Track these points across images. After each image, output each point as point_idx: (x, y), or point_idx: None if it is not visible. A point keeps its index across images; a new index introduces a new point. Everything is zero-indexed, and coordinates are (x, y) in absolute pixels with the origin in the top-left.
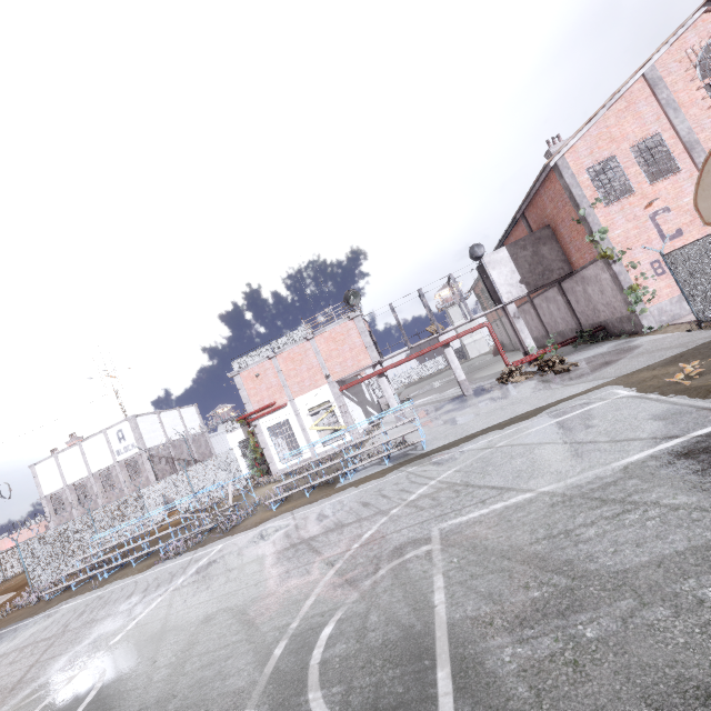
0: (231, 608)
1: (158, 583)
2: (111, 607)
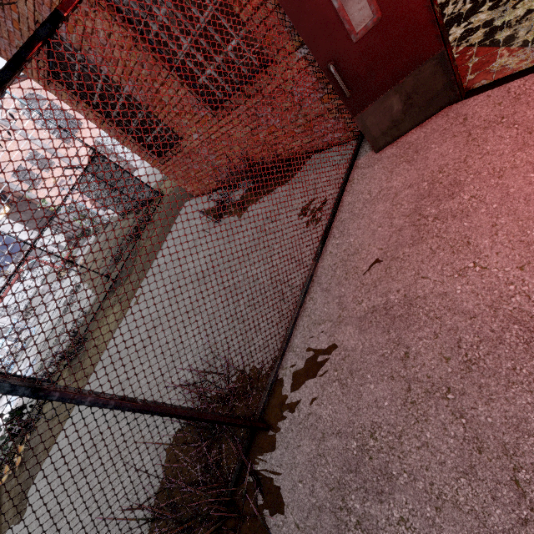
0: None
1: None
2: None
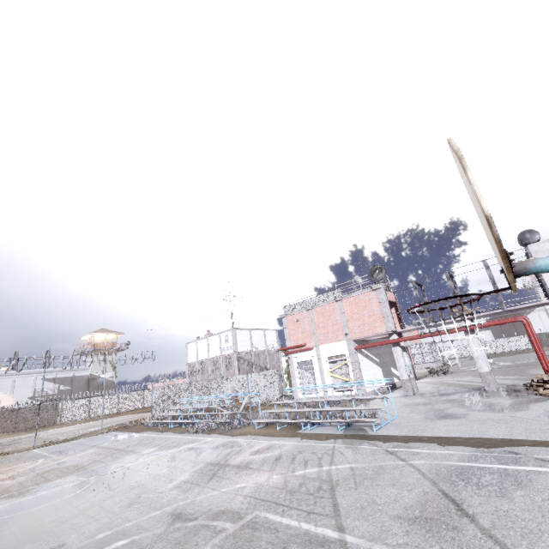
0: (145, 487)
1: (168, 446)
2: (145, 447)
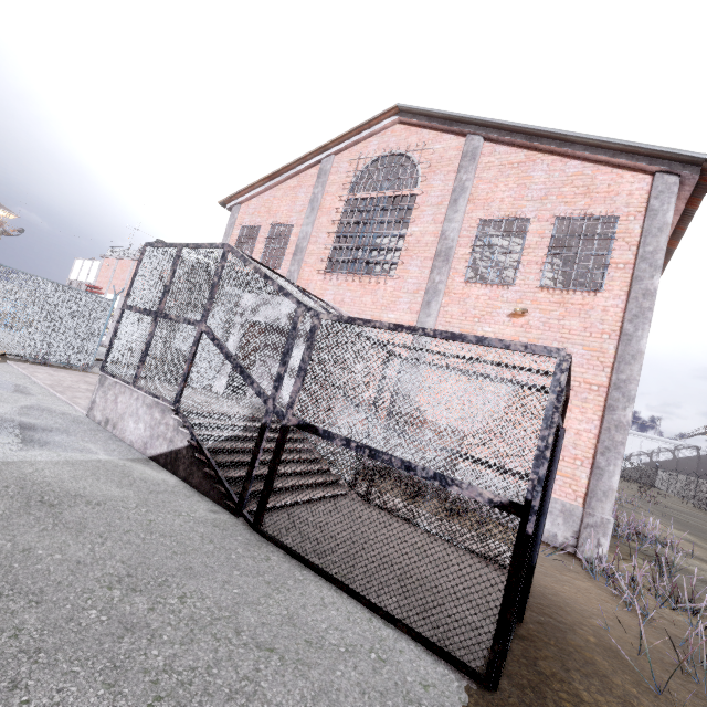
0: None
1: None
2: None
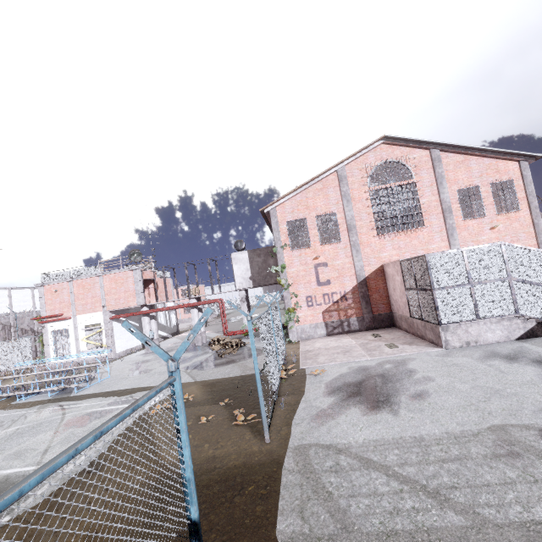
0: None
1: None
2: None
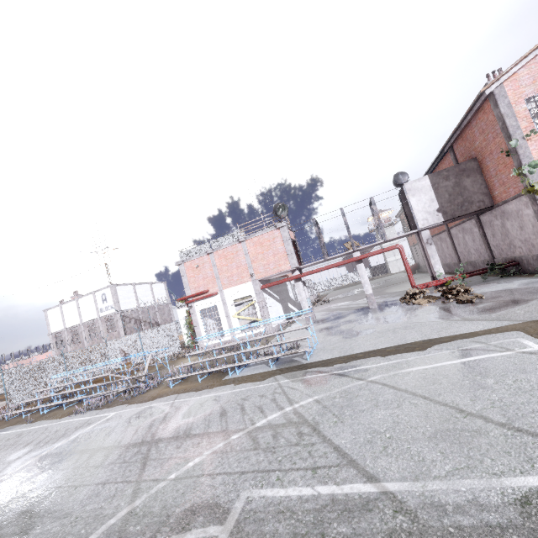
0: (32, 515)
1: (50, 439)
2: (9, 451)
